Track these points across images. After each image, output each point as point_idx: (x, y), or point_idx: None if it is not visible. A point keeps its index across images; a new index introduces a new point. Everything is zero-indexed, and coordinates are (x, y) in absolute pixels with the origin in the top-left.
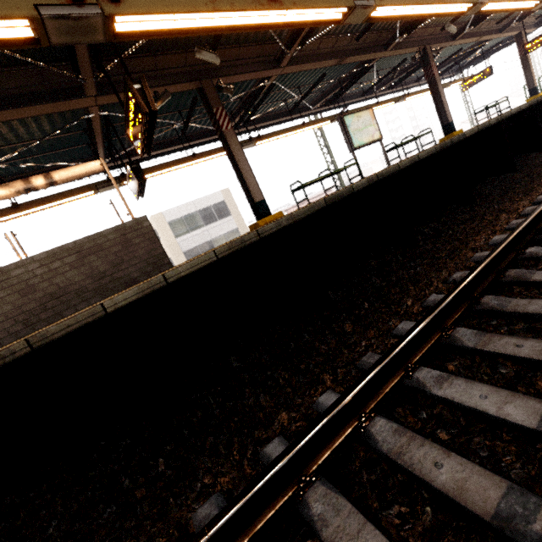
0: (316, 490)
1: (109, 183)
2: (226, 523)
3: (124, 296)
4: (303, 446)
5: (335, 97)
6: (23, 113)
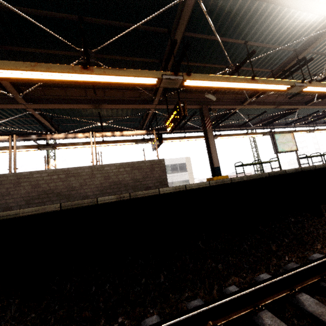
0: (266, 313)
1: (143, 140)
2: (217, 306)
3: (168, 189)
4: (258, 288)
5: (268, 123)
6: (127, 107)
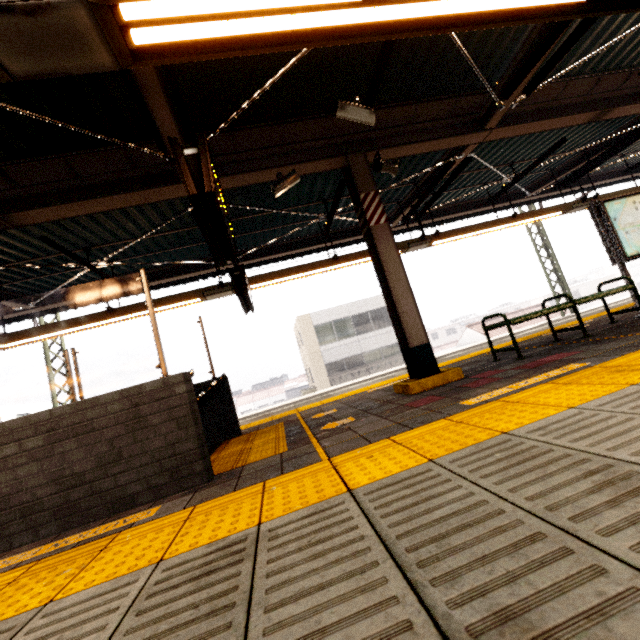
0: None
1: (220, 289)
2: None
3: None
4: None
5: (575, 176)
6: (104, 205)
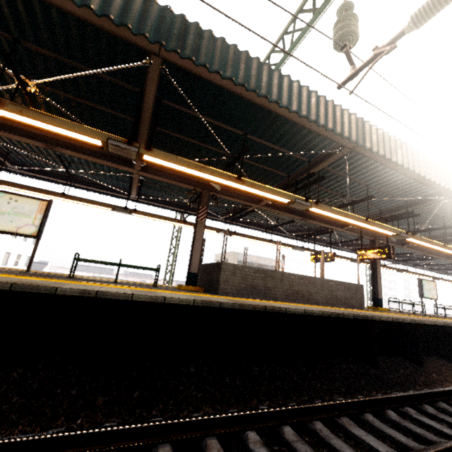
0: None
1: (301, 249)
2: None
3: (428, 322)
4: None
5: (403, 261)
6: (323, 225)
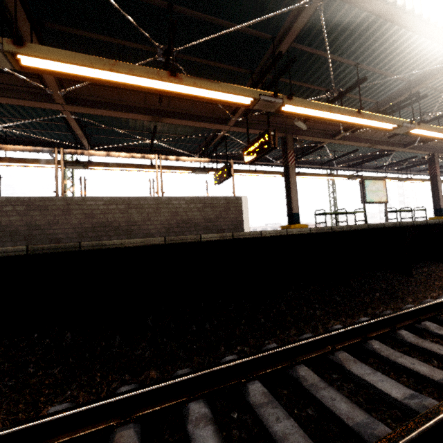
0: (374, 341)
1: (203, 170)
2: (335, 334)
3: (269, 232)
4: (366, 324)
5: (356, 165)
6: (195, 124)
